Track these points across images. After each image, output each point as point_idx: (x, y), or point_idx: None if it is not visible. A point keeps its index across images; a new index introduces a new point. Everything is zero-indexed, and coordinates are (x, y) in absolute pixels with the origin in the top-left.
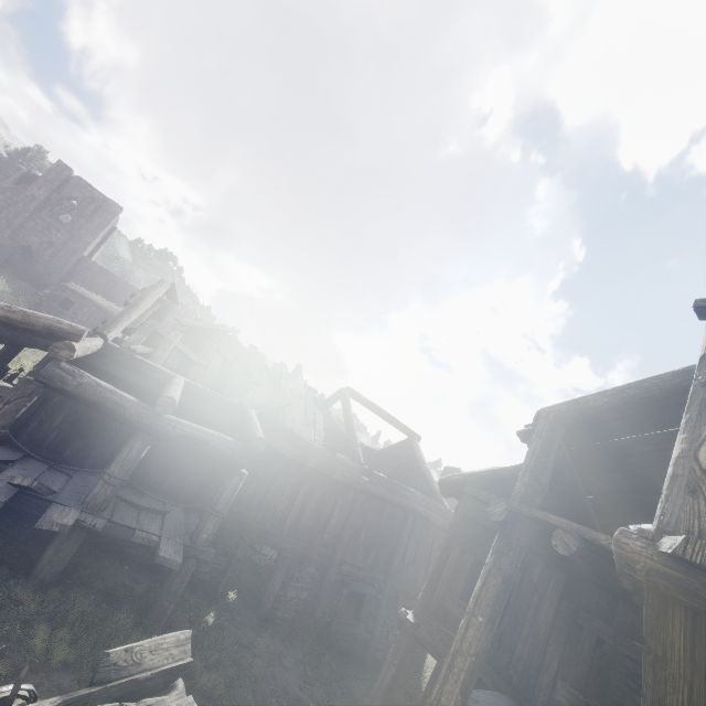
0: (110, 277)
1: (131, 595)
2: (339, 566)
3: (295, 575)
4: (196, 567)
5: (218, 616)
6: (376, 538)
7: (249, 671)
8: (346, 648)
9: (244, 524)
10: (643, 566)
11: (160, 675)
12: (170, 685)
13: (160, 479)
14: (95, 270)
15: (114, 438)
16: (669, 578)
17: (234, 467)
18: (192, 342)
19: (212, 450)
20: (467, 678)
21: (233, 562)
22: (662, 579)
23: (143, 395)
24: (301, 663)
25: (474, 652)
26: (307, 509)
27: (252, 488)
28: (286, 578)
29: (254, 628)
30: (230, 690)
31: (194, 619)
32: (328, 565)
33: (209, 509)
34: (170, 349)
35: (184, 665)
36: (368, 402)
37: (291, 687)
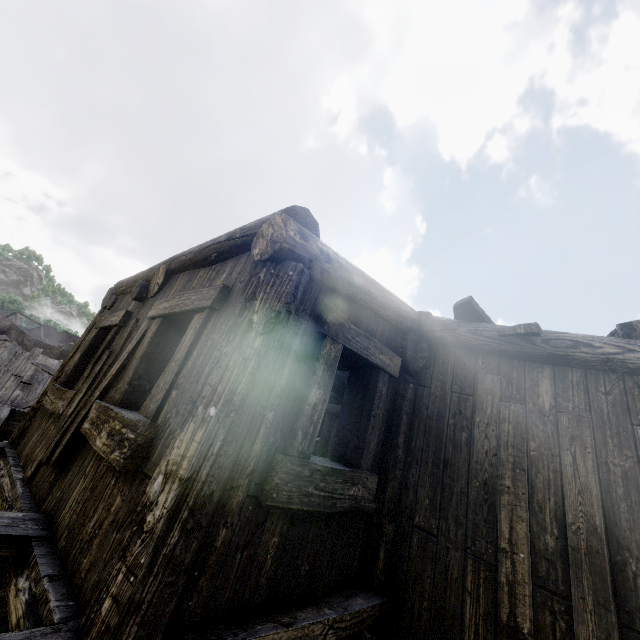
0: None
1: None
2: None
3: None
4: None
5: None
6: None
7: None
8: None
9: None
10: None
11: None
12: None
13: None
14: None
15: None
16: None
17: None
18: None
19: None
20: None
21: None
22: None
23: None
24: None
25: None
26: None
27: None
28: None
29: None
30: None
31: None
32: None
33: None
34: None
35: None
36: None
37: None
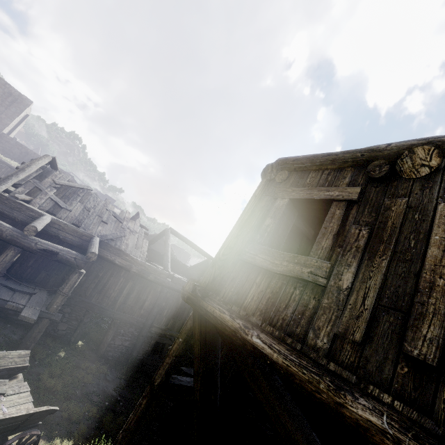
0: (24, 149)
1: (9, 340)
2: (149, 328)
3: (121, 332)
4: (57, 327)
5: (69, 353)
6: (174, 313)
7: (81, 380)
8: (152, 372)
9: (89, 303)
10: (186, 296)
11: (5, 370)
12: (13, 376)
13: (33, 275)
14: (12, 143)
15: (2, 250)
16: (191, 299)
17: (76, 268)
18: (63, 195)
19: (61, 258)
20: (169, 367)
21: (81, 324)
22: (189, 300)
23: (23, 225)
24: (119, 379)
25: (175, 355)
26: (131, 295)
27: (95, 282)
28: (115, 334)
29: (92, 360)
30: (65, 388)
31: (51, 354)
32: (142, 327)
33: (58, 291)
34: (45, 198)
35: (23, 367)
36: (183, 237)
37: (108, 389)
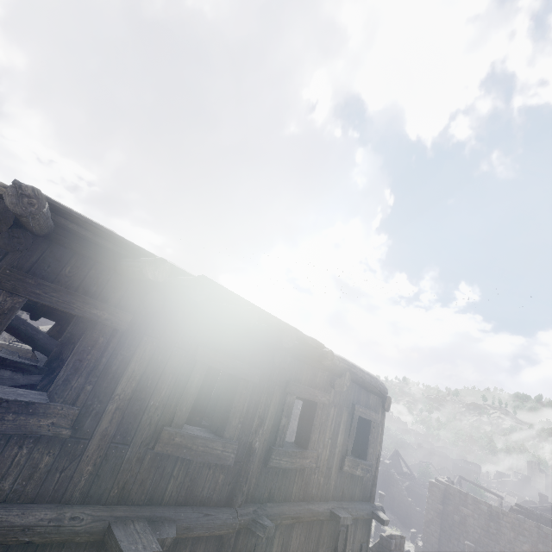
0: None
1: None
2: None
3: None
4: None
5: None
6: None
7: None
8: None
9: None
10: None
11: None
12: None
13: None
14: None
15: None
16: None
17: None
18: None
19: None
20: None
21: None
22: None
23: None
24: None
25: None
26: None
27: None
28: None
29: None
30: None
31: None
32: None
33: None
34: None
35: None
36: None
37: None
